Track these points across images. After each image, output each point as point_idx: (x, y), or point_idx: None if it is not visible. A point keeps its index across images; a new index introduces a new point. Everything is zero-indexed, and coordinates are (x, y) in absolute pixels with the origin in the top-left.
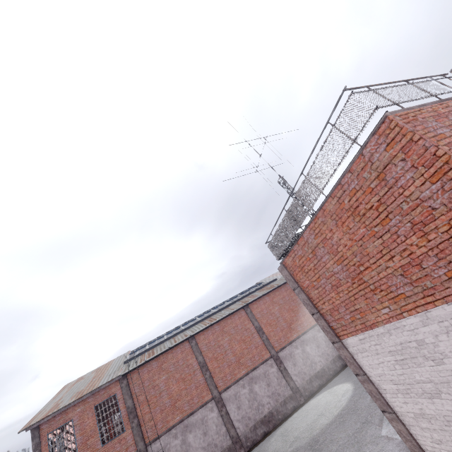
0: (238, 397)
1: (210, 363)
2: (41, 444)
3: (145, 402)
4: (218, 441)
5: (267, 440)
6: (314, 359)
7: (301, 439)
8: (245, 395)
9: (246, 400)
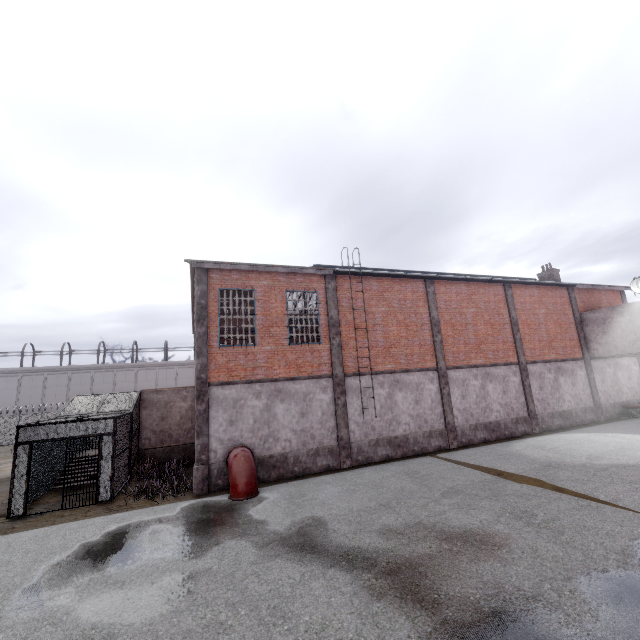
0: (466, 385)
1: (444, 327)
2: (208, 296)
3: (353, 325)
4: (430, 418)
5: (500, 446)
6: (564, 395)
7: (614, 459)
8: (474, 387)
9: (474, 393)
